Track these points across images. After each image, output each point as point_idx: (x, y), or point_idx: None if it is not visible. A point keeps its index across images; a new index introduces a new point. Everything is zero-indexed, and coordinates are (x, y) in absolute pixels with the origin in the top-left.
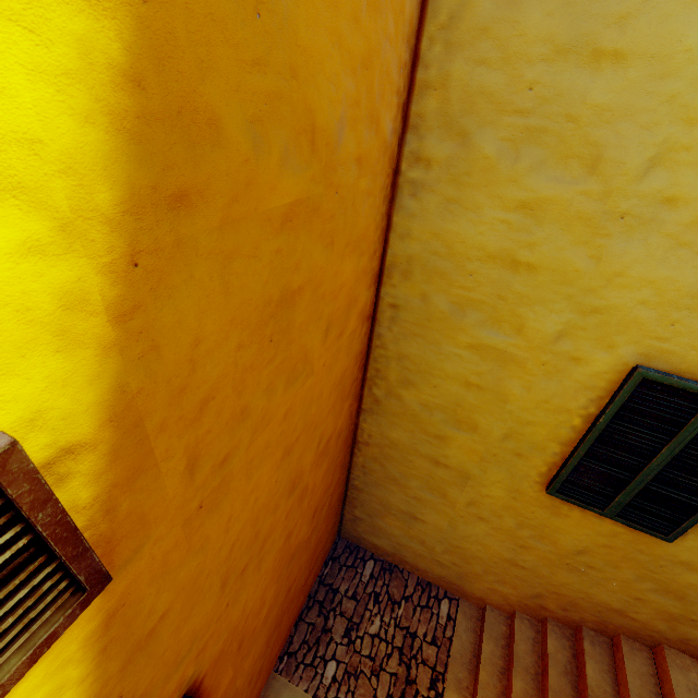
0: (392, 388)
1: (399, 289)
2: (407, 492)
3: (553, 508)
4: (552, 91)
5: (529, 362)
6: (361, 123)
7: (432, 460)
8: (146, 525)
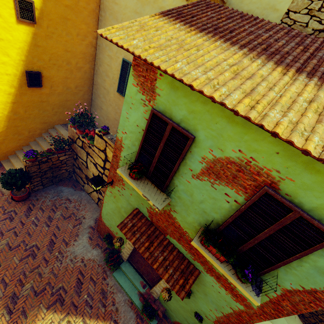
0: (98, 67)
1: (99, 42)
2: (101, 99)
3: (119, 98)
4: (112, 7)
5: (114, 59)
6: (84, 2)
7: (104, 88)
8: (41, 27)
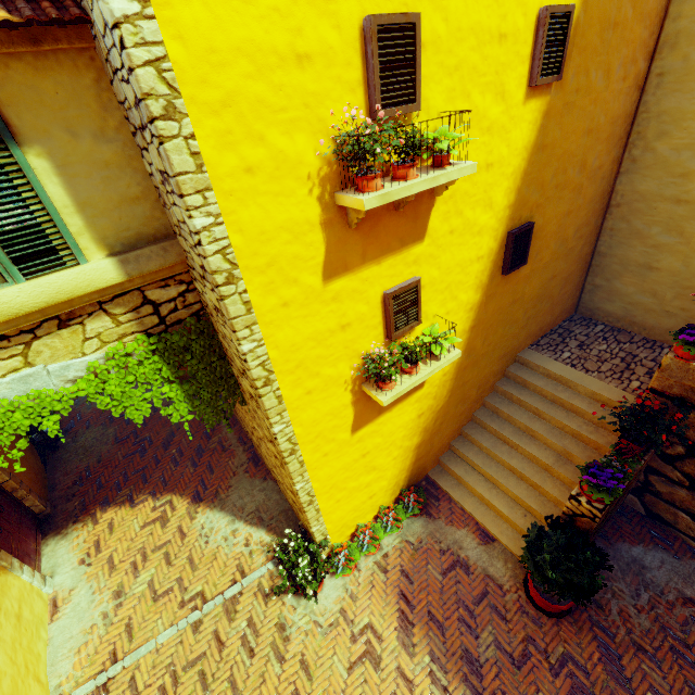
0: (648, 145)
1: (666, 60)
2: (646, 243)
3: None
4: None
5: None
6: None
7: (674, 201)
8: (561, 86)
